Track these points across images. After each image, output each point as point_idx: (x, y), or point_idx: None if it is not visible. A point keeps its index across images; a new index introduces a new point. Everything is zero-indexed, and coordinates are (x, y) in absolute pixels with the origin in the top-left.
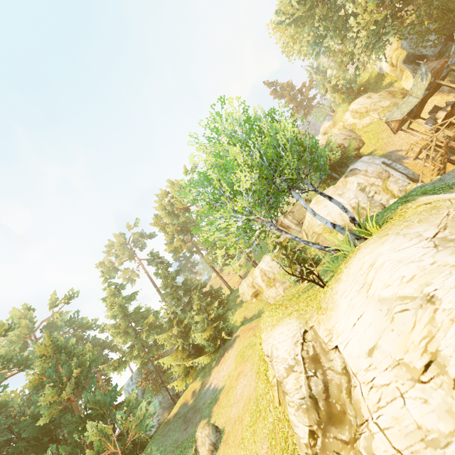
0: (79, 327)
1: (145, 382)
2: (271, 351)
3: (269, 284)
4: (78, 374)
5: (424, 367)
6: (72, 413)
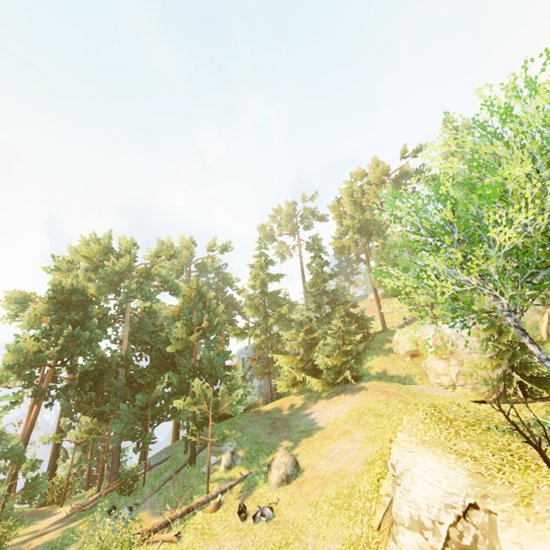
0: (223, 279)
1: (255, 362)
2: (402, 473)
3: (440, 354)
4: (205, 326)
5: None
6: (191, 354)
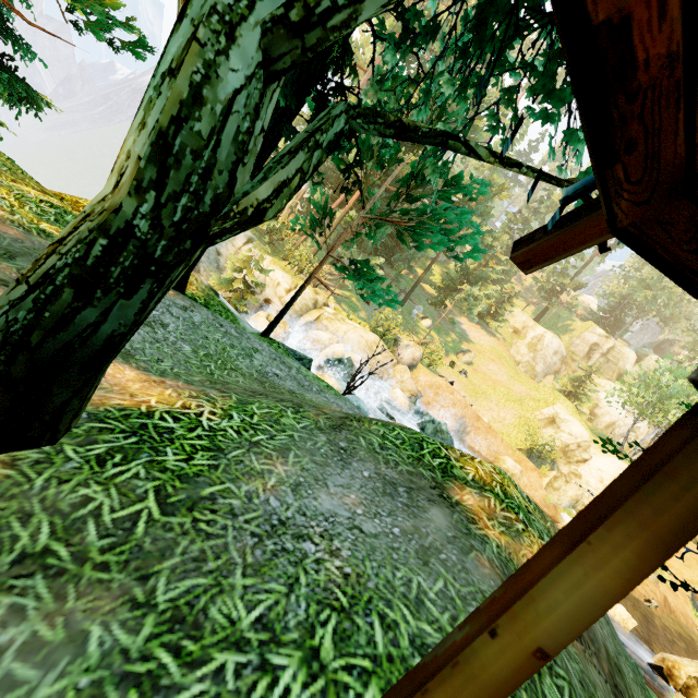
0: None
1: None
2: (566, 420)
3: (530, 346)
4: None
5: (605, 485)
6: None
